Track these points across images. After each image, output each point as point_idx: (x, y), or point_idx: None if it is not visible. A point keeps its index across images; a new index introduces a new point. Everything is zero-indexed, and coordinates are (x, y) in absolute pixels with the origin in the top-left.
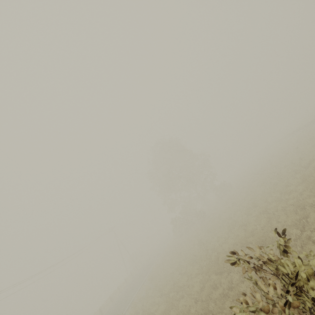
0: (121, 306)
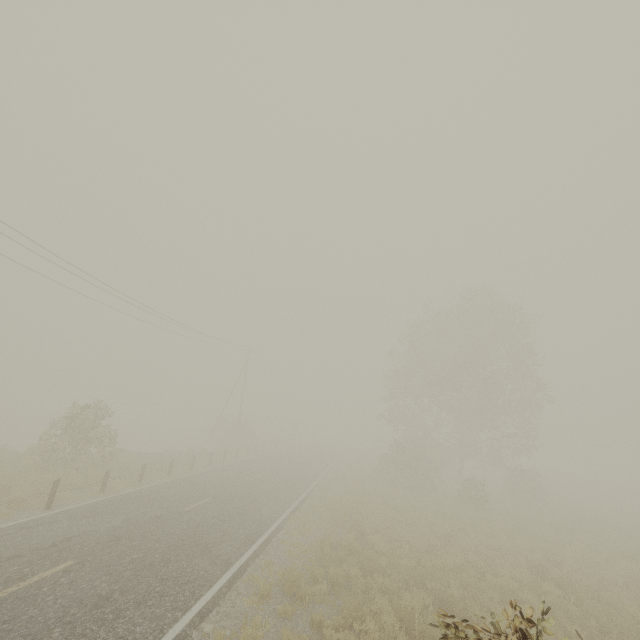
0: (244, 506)
